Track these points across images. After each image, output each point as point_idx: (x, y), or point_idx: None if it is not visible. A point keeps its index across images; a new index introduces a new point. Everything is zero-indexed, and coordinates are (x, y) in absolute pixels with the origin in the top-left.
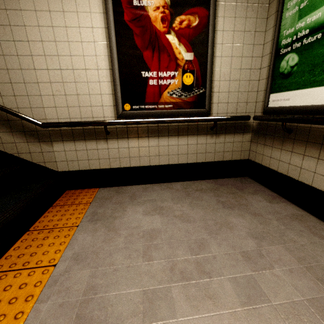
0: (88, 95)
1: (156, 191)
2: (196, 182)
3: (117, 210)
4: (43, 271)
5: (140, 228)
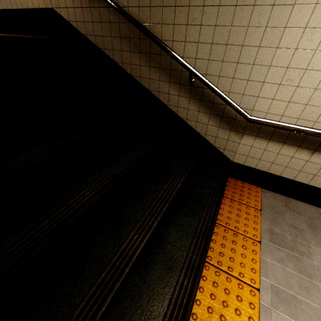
0: None
1: None
2: None
3: (298, 241)
4: (250, 291)
5: None
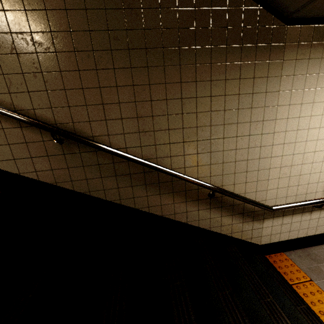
0: (308, 174)
1: None
2: None
3: None
4: None
5: None
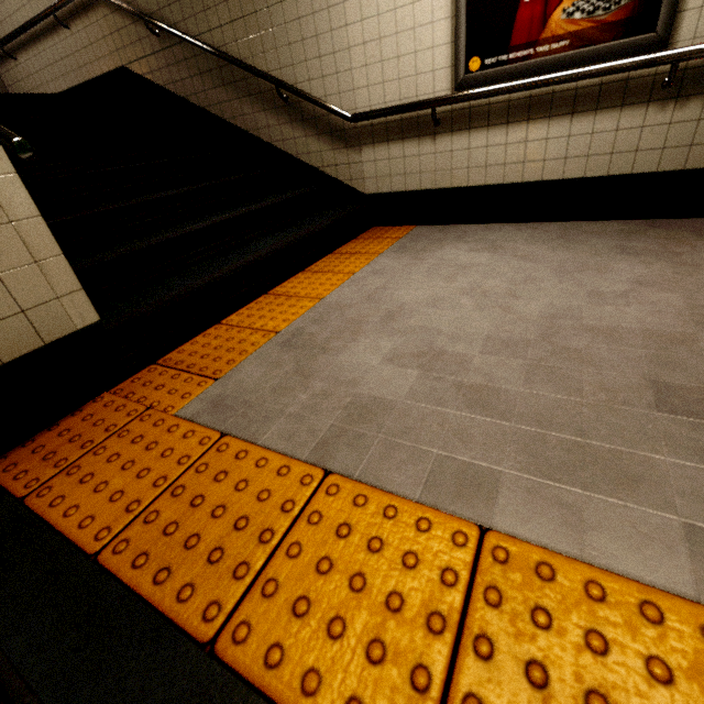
0: (413, 55)
1: (505, 231)
2: (600, 223)
3: (431, 246)
4: (344, 275)
5: (454, 261)
